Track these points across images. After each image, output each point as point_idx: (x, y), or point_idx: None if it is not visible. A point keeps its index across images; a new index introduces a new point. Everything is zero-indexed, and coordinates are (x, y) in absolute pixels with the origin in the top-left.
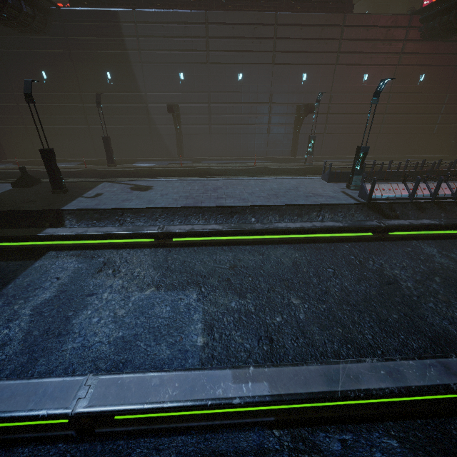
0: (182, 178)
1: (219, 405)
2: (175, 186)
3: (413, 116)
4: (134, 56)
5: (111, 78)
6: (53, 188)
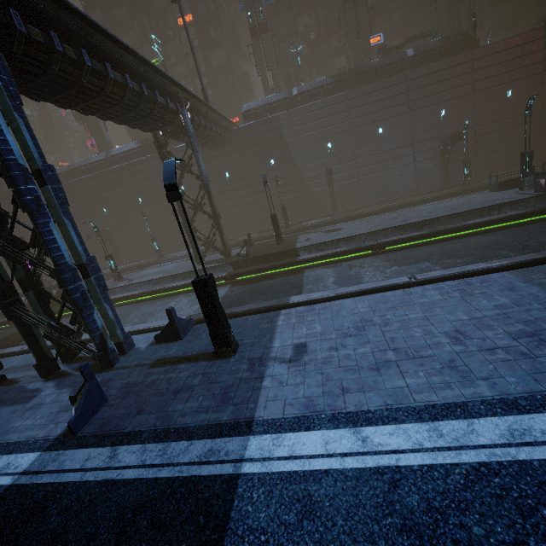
0: (357, 220)
1: (485, 269)
2: (359, 224)
3: None
4: (291, 142)
5: (274, 163)
6: (277, 241)
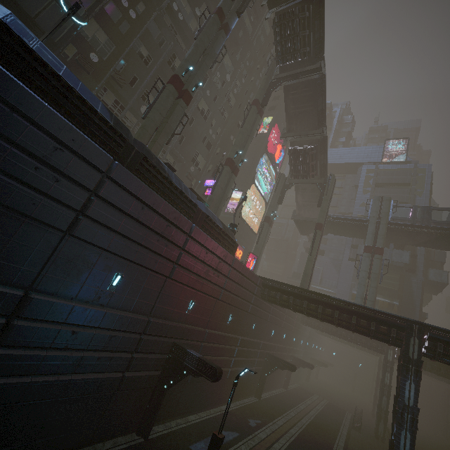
0: None
1: None
2: None
3: (246, 359)
4: None
5: None
6: None
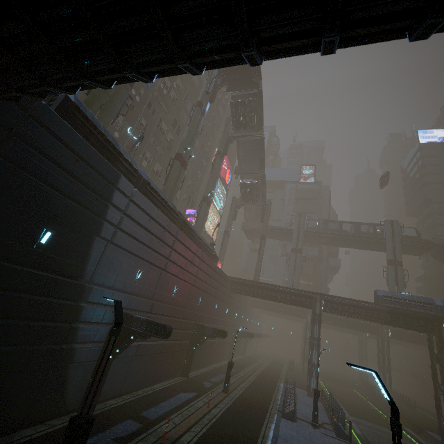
0: None
1: None
2: None
3: None
4: (108, 230)
5: (47, 241)
6: None
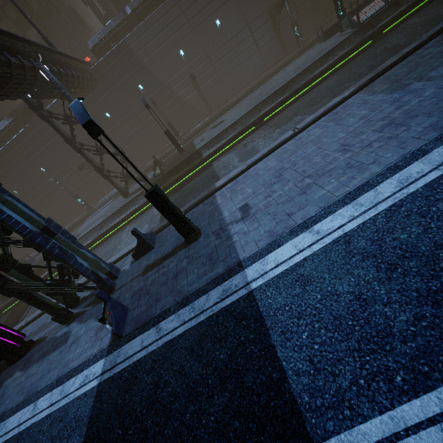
0: (231, 109)
1: (341, 100)
2: (235, 111)
3: None
4: (148, 62)
5: (143, 88)
6: (179, 152)
